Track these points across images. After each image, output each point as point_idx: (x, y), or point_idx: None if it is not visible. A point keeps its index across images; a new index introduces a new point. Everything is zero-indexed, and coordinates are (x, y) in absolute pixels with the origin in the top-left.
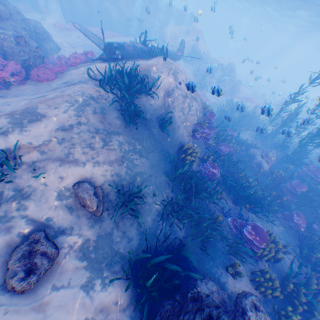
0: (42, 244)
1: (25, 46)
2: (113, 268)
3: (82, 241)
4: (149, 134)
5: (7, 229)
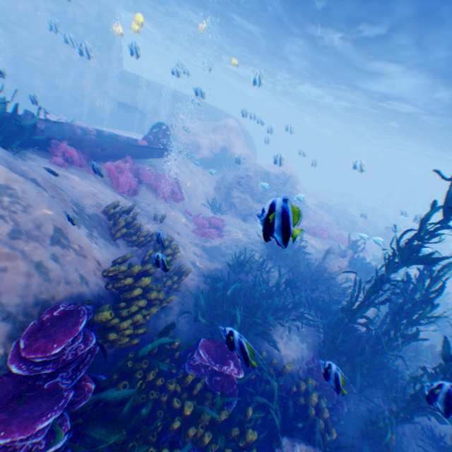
0: None
1: None
2: None
3: None
4: None
5: None
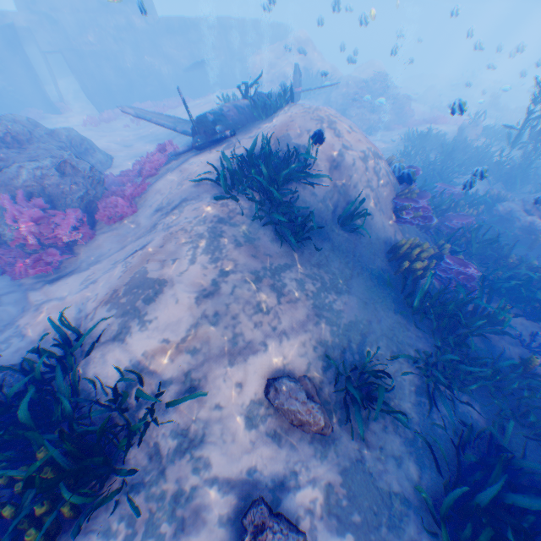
0: (274, 533)
1: (75, 175)
2: (405, 532)
3: (324, 494)
4: (330, 247)
5: (195, 516)
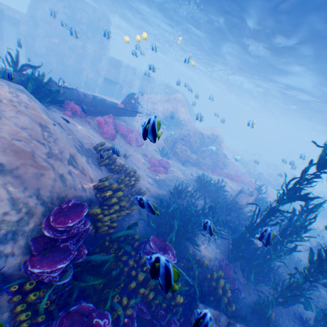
0: None
1: None
2: None
3: None
4: None
5: None
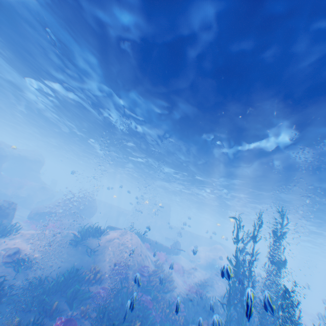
0: None
1: (73, 224)
2: None
3: None
4: (81, 256)
5: None
